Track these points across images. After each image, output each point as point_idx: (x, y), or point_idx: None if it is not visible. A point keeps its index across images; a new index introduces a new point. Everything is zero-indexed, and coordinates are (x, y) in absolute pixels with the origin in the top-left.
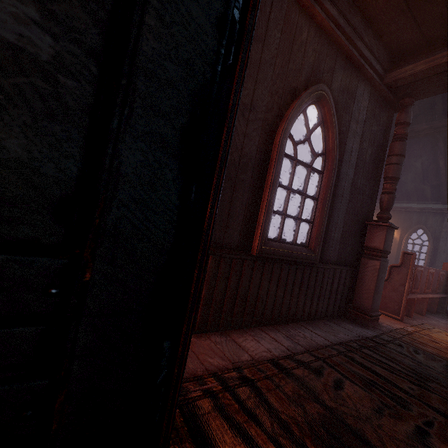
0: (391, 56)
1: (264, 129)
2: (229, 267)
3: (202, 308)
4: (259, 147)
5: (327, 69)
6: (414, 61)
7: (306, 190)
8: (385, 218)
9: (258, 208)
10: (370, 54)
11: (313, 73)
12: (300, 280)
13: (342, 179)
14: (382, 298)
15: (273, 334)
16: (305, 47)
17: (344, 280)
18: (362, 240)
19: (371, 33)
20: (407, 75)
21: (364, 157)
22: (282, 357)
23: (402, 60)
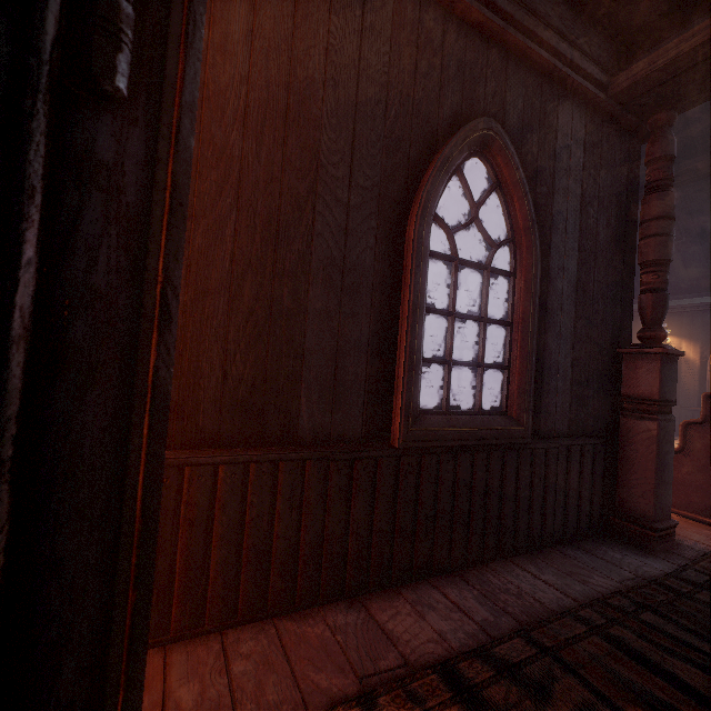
0: (616, 45)
1: (384, 217)
2: (350, 475)
3: (305, 560)
4: (377, 249)
5: (491, 91)
6: (660, 45)
7: (485, 310)
8: (654, 339)
9: (393, 358)
10: (573, 49)
11: (465, 103)
12: (499, 478)
13: (556, 279)
14: (677, 486)
15: (454, 593)
16: (442, 61)
17: (592, 464)
18: (617, 384)
19: (568, 14)
20: (652, 72)
21: (593, 233)
22: (466, 654)
23: (638, 48)
